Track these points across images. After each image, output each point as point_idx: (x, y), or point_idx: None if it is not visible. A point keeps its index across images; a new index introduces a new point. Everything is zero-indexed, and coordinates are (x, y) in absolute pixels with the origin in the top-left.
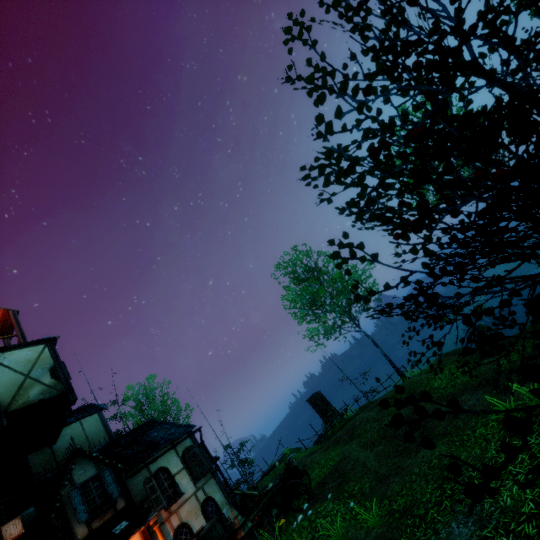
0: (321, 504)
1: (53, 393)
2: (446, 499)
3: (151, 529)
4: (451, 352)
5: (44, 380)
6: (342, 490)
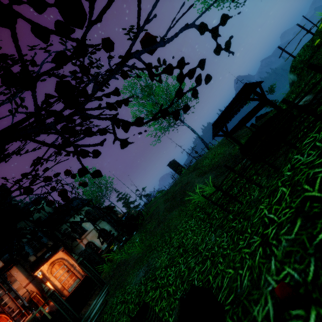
0: (134, 234)
1: None
2: (153, 250)
3: (73, 247)
4: None
5: None
6: (145, 227)
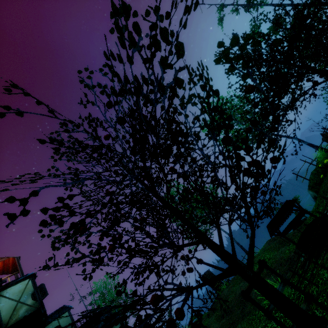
0: None
1: (32, 310)
2: None
3: None
4: (273, 238)
5: (28, 302)
6: None
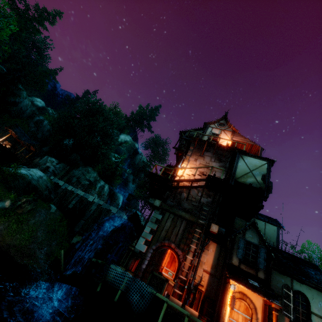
0: None
1: (257, 186)
2: None
3: (271, 316)
4: None
5: (257, 177)
6: None
